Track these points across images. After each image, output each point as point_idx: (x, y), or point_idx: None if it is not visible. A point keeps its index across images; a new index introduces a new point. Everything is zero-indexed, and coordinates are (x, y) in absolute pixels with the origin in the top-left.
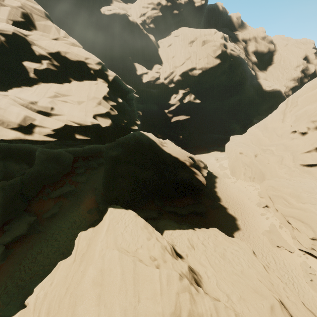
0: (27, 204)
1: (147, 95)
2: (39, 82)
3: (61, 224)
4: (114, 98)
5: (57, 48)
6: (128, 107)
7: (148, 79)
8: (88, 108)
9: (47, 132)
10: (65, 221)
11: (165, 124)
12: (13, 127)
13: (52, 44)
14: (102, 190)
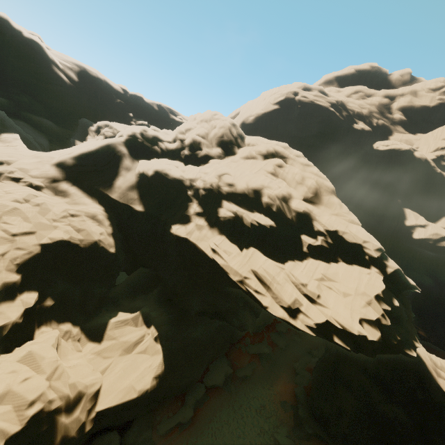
0: (229, 347)
1: (414, 256)
2: (308, 257)
3: (249, 397)
4: (388, 298)
5: (336, 226)
6: (404, 314)
7: (425, 236)
8: (355, 307)
9: (310, 323)
10: (254, 395)
11: (441, 316)
12: (283, 305)
13: (331, 221)
14: (305, 382)
